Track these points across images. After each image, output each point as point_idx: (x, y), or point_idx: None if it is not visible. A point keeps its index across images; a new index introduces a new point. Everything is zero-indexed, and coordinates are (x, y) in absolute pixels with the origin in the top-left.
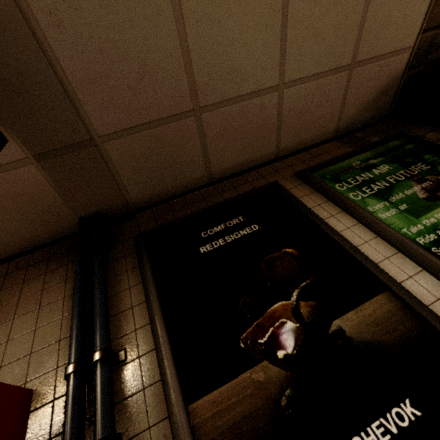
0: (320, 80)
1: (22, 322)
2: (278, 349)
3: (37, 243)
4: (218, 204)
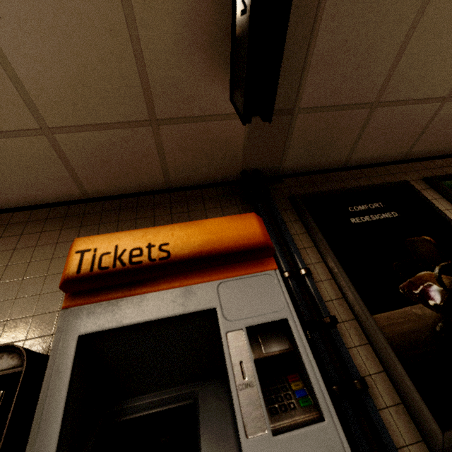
0: None
1: None
2: (428, 299)
3: (204, 182)
4: (360, 188)
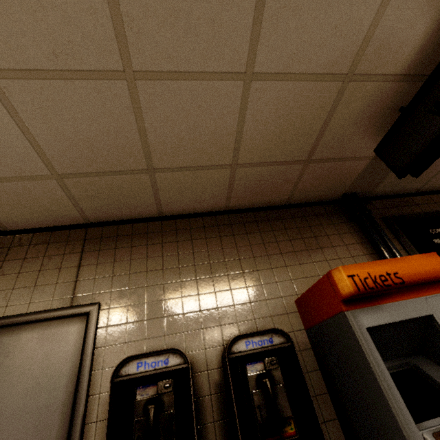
0: None
1: (340, 250)
2: None
3: (313, 201)
4: (435, 213)
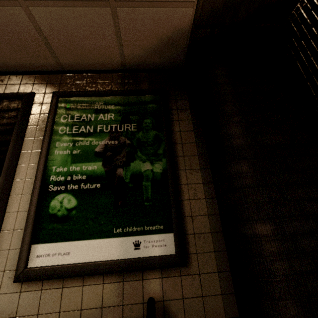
0: (75, 8)
1: None
2: None
3: None
4: None
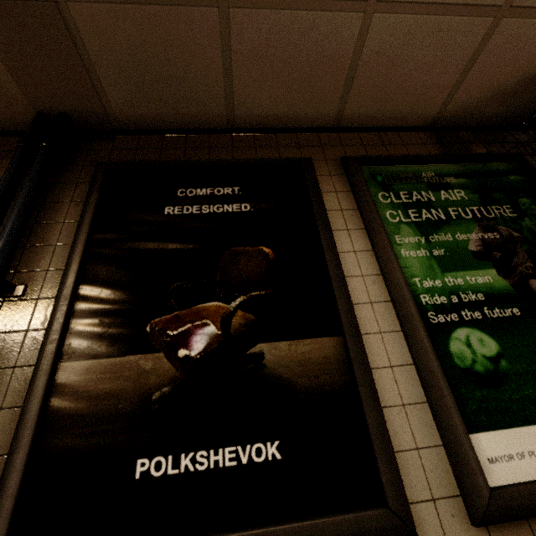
0: (441, 17)
1: None
2: (182, 347)
3: None
4: (219, 161)
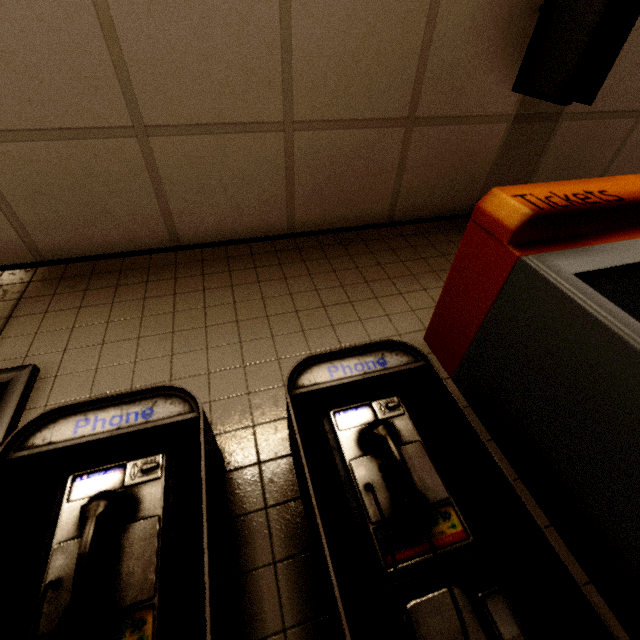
0: None
1: None
2: None
3: (432, 215)
4: None
